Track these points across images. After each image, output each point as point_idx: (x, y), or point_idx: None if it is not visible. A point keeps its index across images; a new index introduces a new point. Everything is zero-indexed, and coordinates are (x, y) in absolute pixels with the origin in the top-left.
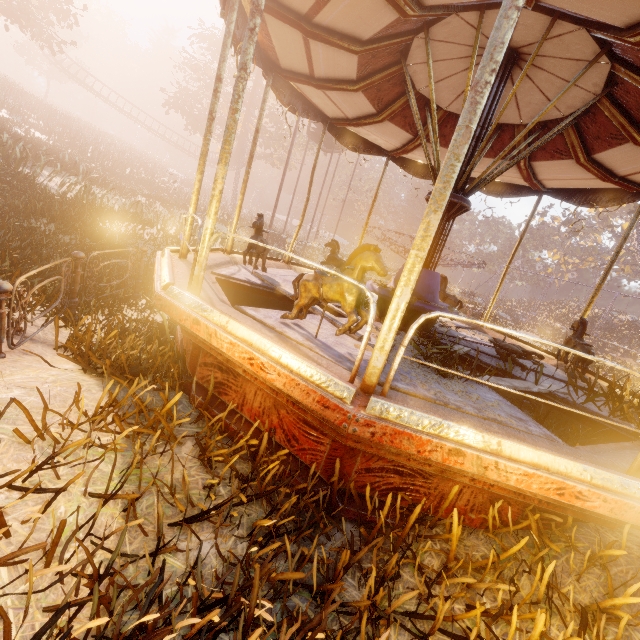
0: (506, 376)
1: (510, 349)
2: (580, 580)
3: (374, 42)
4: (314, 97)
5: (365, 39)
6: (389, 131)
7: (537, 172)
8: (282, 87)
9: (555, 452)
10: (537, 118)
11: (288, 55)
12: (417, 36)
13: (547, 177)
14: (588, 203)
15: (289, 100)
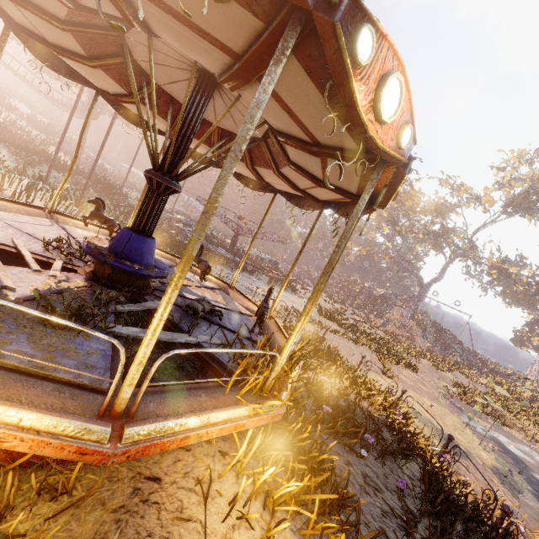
0: (174, 329)
1: (192, 307)
2: (40, 509)
3: (76, 25)
4: (69, 62)
5: (62, 19)
6: (150, 114)
7: (262, 175)
8: (34, 43)
9: (0, 399)
10: (210, 129)
11: (10, 10)
12: (125, 35)
13: (269, 180)
14: (299, 205)
15: (46, 58)
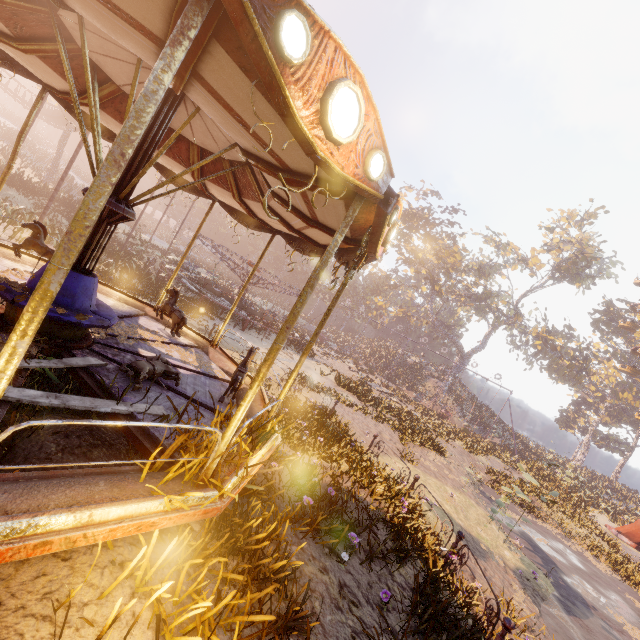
0: (103, 394)
1: (136, 367)
2: None
3: None
4: None
5: None
6: (111, 122)
7: (253, 209)
8: None
9: None
10: (167, 143)
11: None
12: (60, 14)
13: (262, 217)
14: (300, 250)
15: None
